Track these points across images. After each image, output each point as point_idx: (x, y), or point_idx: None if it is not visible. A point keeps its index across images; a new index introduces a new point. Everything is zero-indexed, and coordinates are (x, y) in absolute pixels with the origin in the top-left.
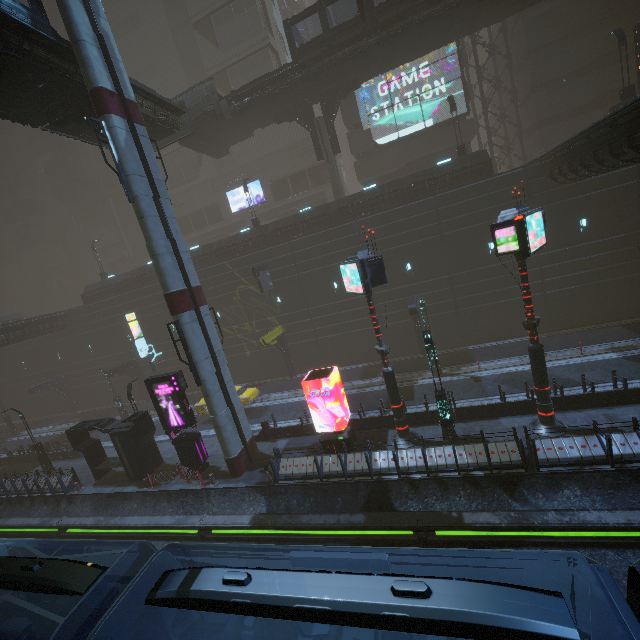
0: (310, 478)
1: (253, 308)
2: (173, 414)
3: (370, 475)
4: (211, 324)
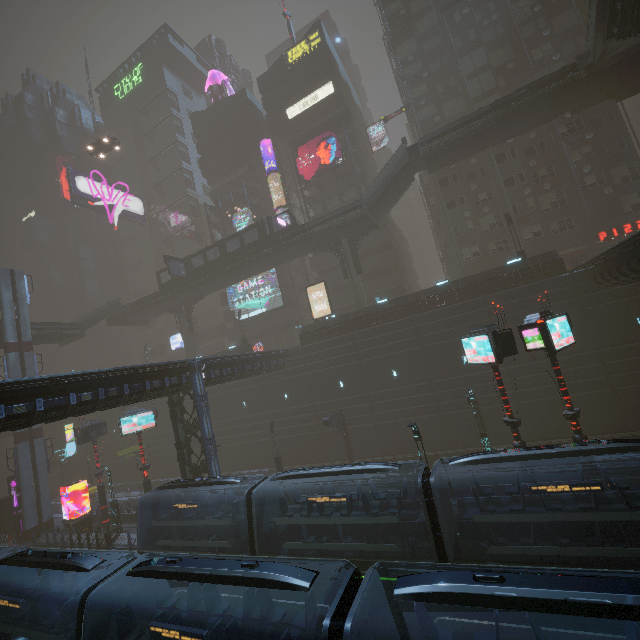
0: (46, 546)
1: None
2: (15, 499)
3: (62, 546)
4: (42, 448)
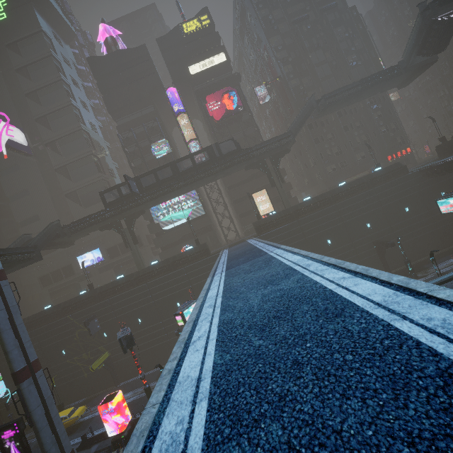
0: None
1: (88, 342)
2: (14, 450)
3: None
4: (44, 380)
